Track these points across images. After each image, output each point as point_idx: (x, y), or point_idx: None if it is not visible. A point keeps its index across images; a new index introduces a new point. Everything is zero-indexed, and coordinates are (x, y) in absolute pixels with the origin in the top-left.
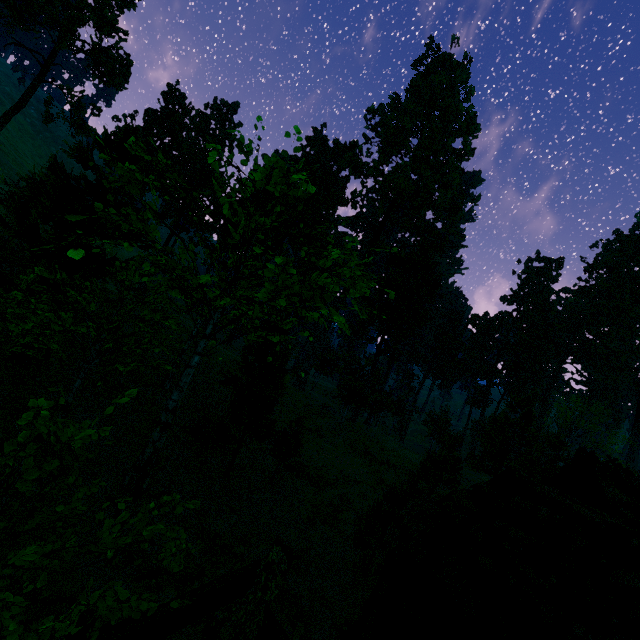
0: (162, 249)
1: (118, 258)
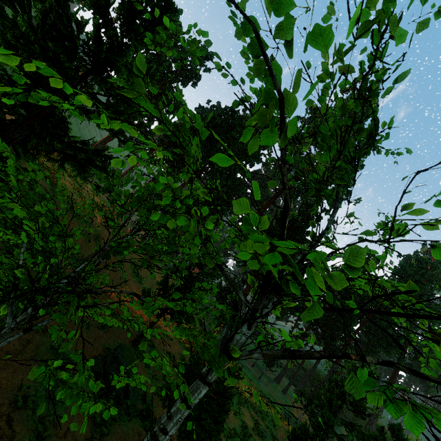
0: (107, 137)
1: (90, 144)
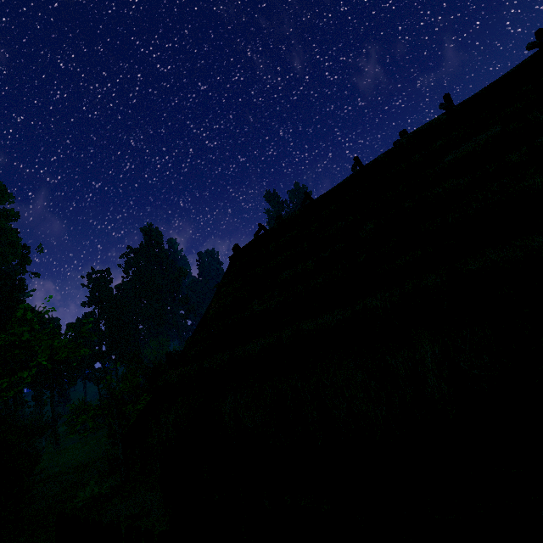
0: None
1: None
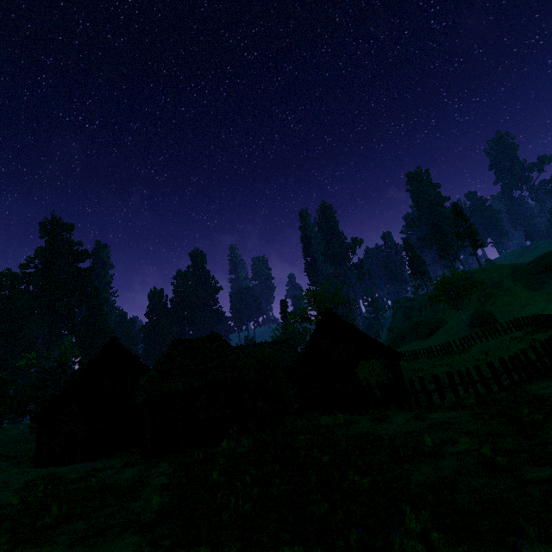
0: None
1: None
